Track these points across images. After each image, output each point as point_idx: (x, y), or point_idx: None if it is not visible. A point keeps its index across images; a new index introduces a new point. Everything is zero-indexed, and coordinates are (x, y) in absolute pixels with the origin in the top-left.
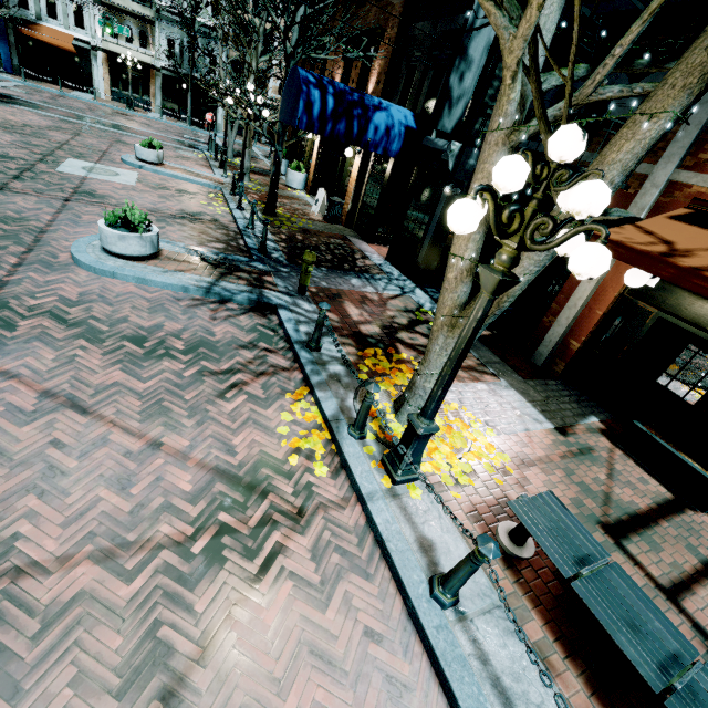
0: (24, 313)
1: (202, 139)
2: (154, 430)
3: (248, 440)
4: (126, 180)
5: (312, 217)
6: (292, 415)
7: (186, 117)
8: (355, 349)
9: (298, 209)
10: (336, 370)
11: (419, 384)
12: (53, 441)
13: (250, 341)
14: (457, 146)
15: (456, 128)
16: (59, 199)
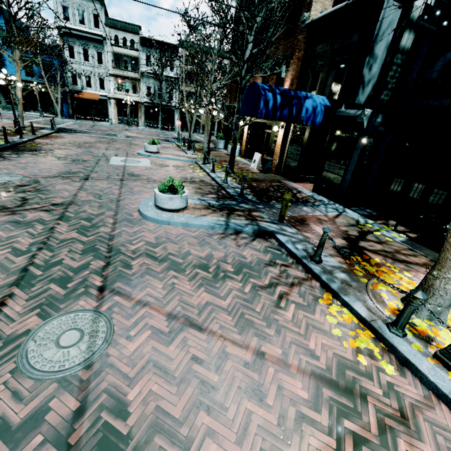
0: (131, 255)
1: (170, 136)
2: (252, 341)
3: (319, 344)
4: (145, 164)
5: (253, 171)
6: (334, 318)
7: (158, 126)
8: (341, 258)
9: (242, 167)
10: (342, 276)
11: (439, 286)
12: (193, 357)
13: (269, 259)
14: (368, 111)
15: (366, 100)
16: (117, 180)
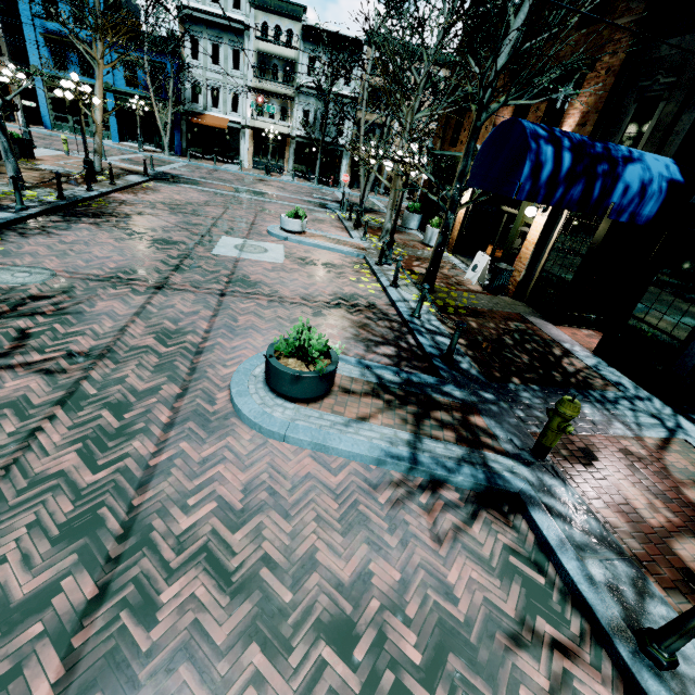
0: (171, 558)
1: (330, 197)
2: None
3: None
4: (275, 257)
5: (469, 287)
6: None
7: (313, 177)
8: None
9: (449, 276)
10: None
11: None
12: None
13: (518, 613)
14: None
15: None
16: (215, 294)
